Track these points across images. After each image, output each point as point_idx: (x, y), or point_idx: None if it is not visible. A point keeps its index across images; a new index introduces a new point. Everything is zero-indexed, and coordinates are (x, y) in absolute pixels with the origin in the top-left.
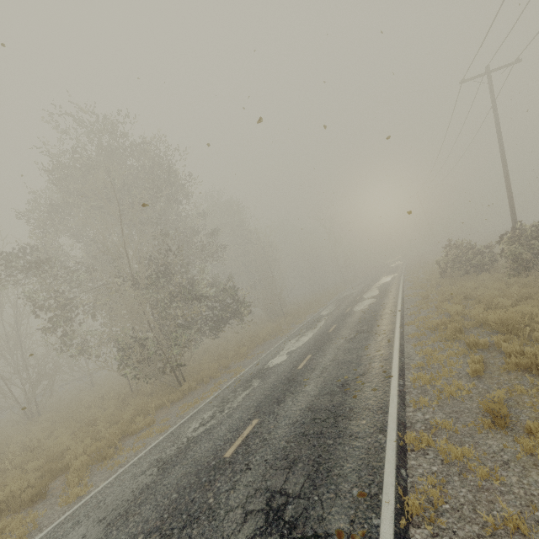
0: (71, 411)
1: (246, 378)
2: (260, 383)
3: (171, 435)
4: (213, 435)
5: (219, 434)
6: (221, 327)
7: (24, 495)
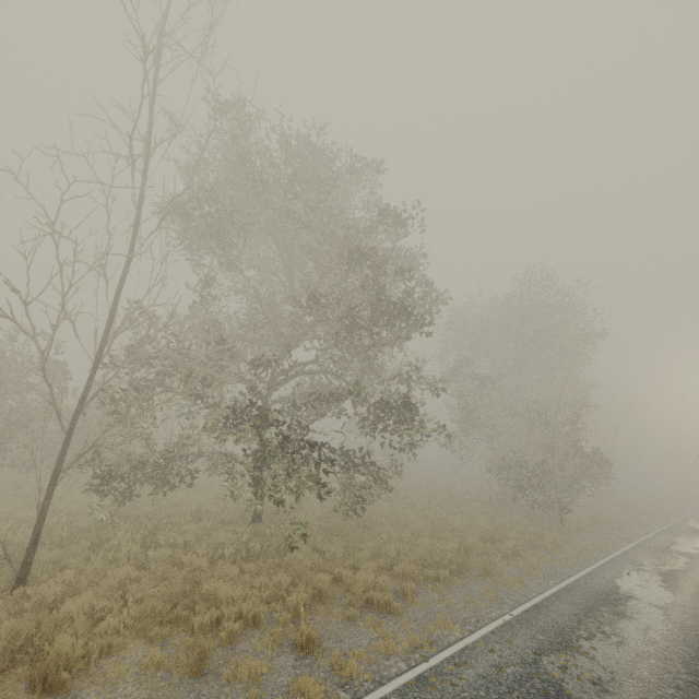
0: (428, 492)
1: (656, 549)
2: (692, 560)
3: (624, 558)
4: (690, 576)
5: (698, 578)
6: (584, 486)
7: (523, 541)
